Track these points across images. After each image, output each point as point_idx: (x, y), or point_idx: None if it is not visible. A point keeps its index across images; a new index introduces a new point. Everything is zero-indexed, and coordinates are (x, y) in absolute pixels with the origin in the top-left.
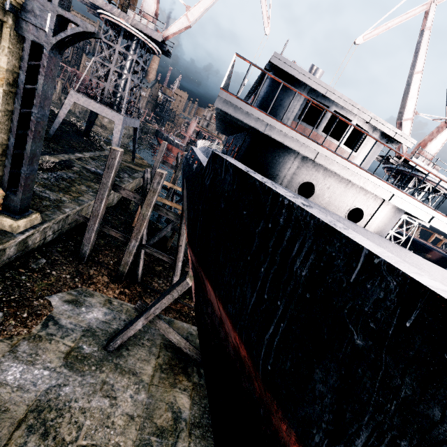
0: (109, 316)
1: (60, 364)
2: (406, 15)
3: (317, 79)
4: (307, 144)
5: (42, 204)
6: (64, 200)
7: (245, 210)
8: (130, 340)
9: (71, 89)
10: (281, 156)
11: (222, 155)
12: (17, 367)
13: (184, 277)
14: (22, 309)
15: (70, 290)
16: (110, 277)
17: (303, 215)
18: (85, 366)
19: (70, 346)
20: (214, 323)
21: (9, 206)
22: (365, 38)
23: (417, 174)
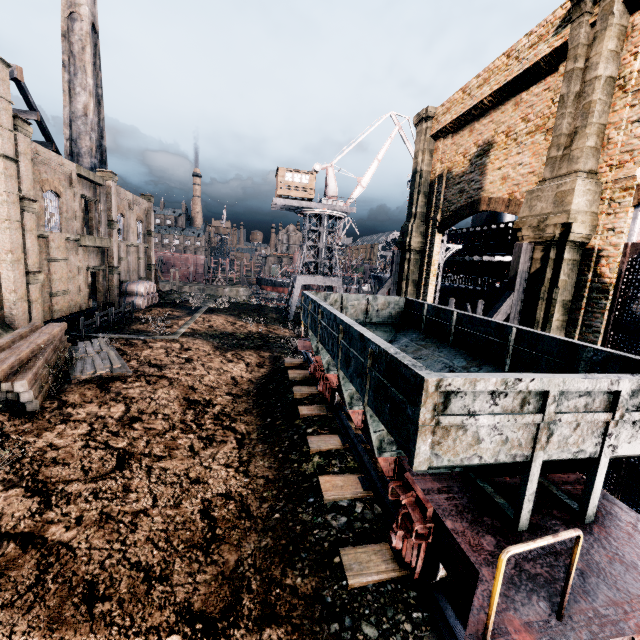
0: None
1: None
2: None
3: None
4: None
5: None
6: None
7: None
8: None
9: (296, 275)
10: None
11: None
12: None
13: None
14: None
15: None
16: None
17: None
18: None
19: None
20: None
21: None
22: None
23: None
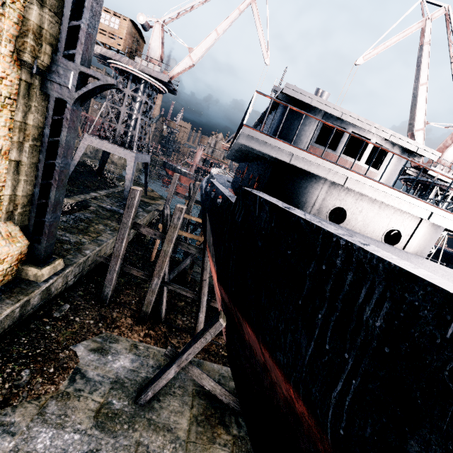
0: (136, 363)
1: (90, 425)
2: (403, 34)
3: (331, 104)
4: (335, 170)
5: (63, 248)
6: (84, 241)
7: (289, 249)
8: (161, 389)
9: (85, 133)
10: (308, 183)
11: (253, 191)
12: (46, 433)
13: (216, 318)
14: (48, 364)
15: (95, 337)
16: (134, 319)
17: (367, 257)
18: (117, 425)
19: (100, 401)
20: (254, 368)
21: (33, 255)
22: (365, 58)
23: (438, 183)
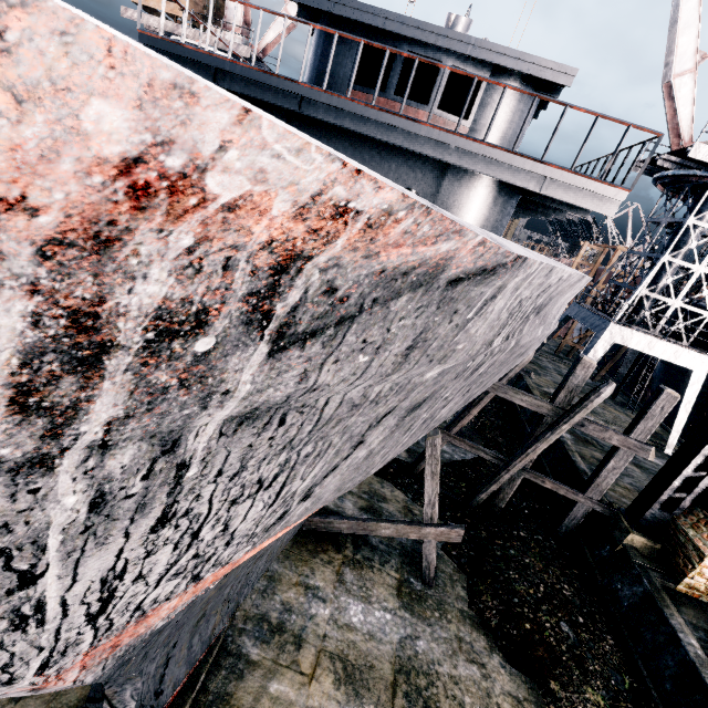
0: None
1: None
2: None
3: (363, 5)
4: (278, 87)
5: None
6: None
7: None
8: None
9: None
10: None
11: None
12: None
13: None
14: None
15: None
16: None
17: None
18: None
19: None
20: None
21: None
22: None
23: None
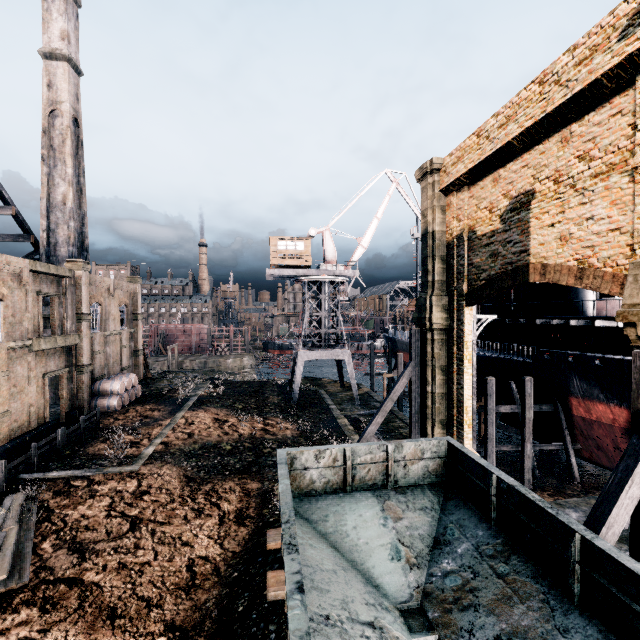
0: (580, 512)
1: (626, 546)
2: None
3: None
4: None
5: None
6: None
7: None
8: None
9: (297, 351)
10: None
11: None
12: None
13: None
14: None
15: None
16: None
17: None
18: None
19: None
20: None
21: None
22: None
23: None
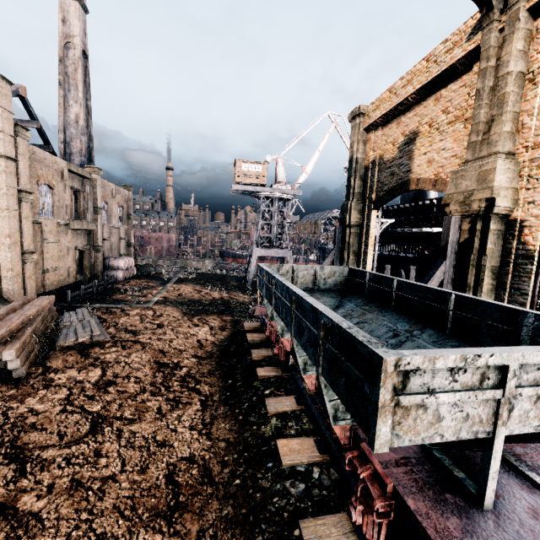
0: None
1: None
2: None
3: None
4: None
5: None
6: None
7: None
8: None
9: (252, 248)
10: None
11: None
12: None
13: None
14: None
15: None
16: None
17: None
18: None
19: None
20: None
21: None
22: None
23: None
